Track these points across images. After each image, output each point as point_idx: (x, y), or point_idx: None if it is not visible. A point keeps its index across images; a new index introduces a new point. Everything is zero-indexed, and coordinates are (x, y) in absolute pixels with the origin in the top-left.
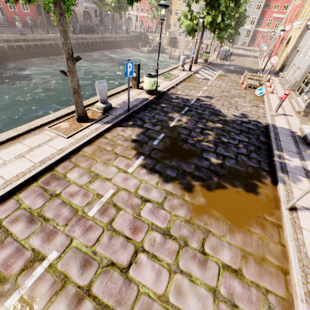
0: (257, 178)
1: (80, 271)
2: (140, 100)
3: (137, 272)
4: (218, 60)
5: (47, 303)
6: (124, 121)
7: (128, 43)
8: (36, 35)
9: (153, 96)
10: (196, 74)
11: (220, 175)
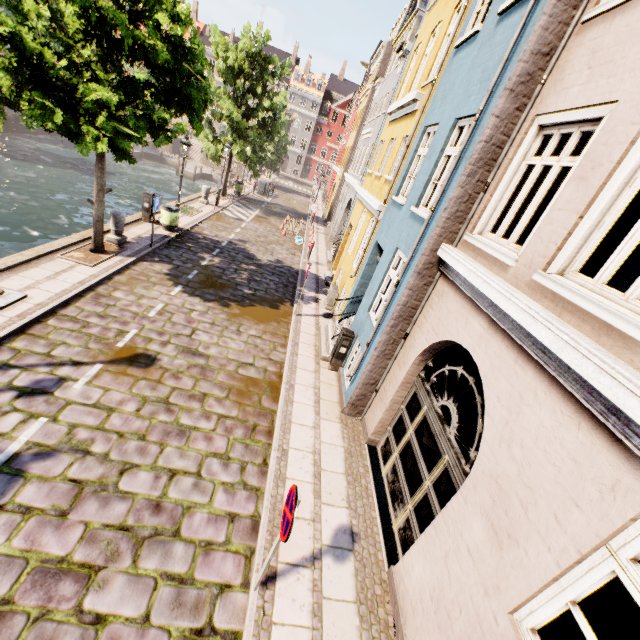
0: (281, 302)
1: (159, 336)
2: (159, 237)
3: (198, 337)
4: (256, 194)
5: (145, 345)
6: (149, 257)
7: None
8: None
9: (175, 233)
10: (227, 212)
11: (252, 300)
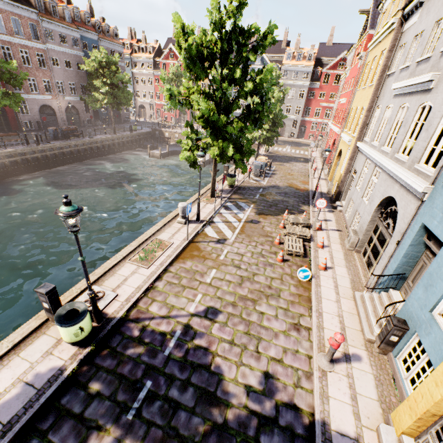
0: None
1: None
2: (37, 388)
3: None
4: (252, 177)
5: None
6: None
7: (134, 144)
8: None
9: (85, 348)
10: (208, 228)
11: None
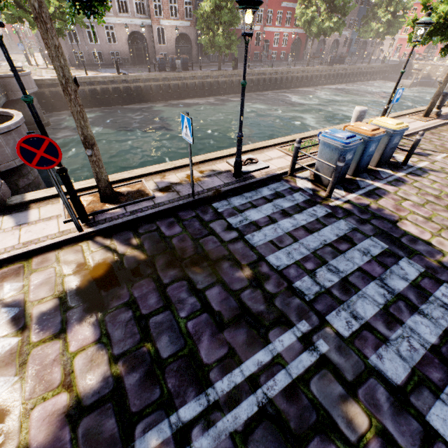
0: None
1: None
2: None
3: None
4: None
5: None
6: None
7: (380, 75)
8: (300, 67)
9: None
10: None
11: None
